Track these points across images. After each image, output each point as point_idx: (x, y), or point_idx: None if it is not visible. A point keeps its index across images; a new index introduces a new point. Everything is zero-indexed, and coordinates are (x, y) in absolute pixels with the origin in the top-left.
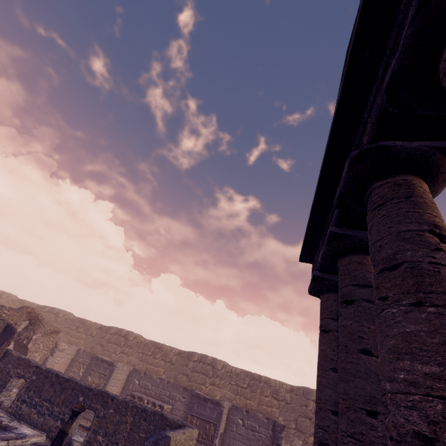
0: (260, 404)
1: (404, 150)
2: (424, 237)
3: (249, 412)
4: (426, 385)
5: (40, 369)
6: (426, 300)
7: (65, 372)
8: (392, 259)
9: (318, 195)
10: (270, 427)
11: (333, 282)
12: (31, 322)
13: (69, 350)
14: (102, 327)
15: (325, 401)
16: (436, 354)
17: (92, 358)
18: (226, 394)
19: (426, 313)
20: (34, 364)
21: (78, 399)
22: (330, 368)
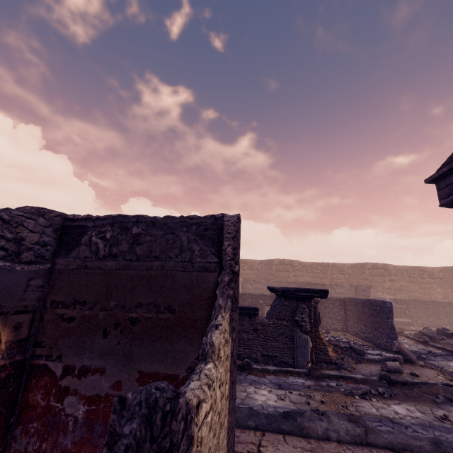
0: (332, 279)
1: None
2: None
3: (337, 285)
4: None
5: None
6: None
7: None
8: None
9: None
10: (353, 289)
11: None
12: None
13: None
14: None
15: None
16: None
17: None
18: (306, 280)
19: None
20: None
21: (259, 302)
22: None
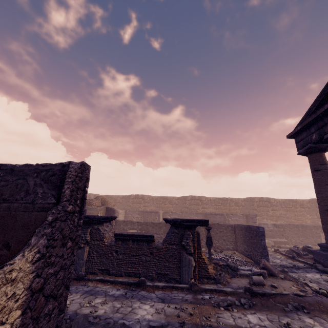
0: (230, 210)
1: None
2: None
3: (233, 214)
4: None
5: (140, 223)
6: None
7: None
8: None
9: None
10: (244, 217)
11: (320, 148)
12: (102, 204)
13: (122, 213)
14: (124, 197)
15: (325, 196)
16: None
17: (143, 212)
18: (211, 211)
19: None
20: (135, 222)
21: None
22: (325, 184)
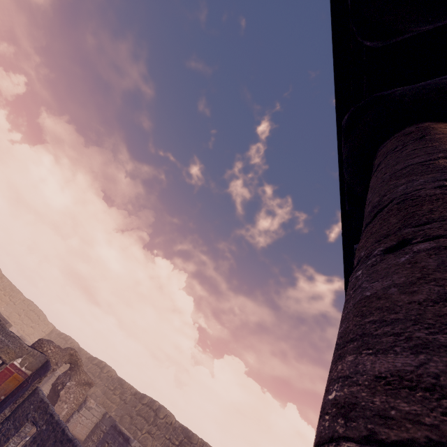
0: None
1: (409, 92)
2: (434, 164)
3: None
4: (374, 408)
5: (52, 418)
6: (417, 234)
7: (85, 439)
8: (376, 206)
9: (344, 213)
10: None
11: None
12: (70, 366)
13: (96, 411)
14: (136, 394)
15: None
16: (414, 324)
17: (111, 426)
18: None
19: (411, 253)
20: (50, 411)
21: None
22: None
